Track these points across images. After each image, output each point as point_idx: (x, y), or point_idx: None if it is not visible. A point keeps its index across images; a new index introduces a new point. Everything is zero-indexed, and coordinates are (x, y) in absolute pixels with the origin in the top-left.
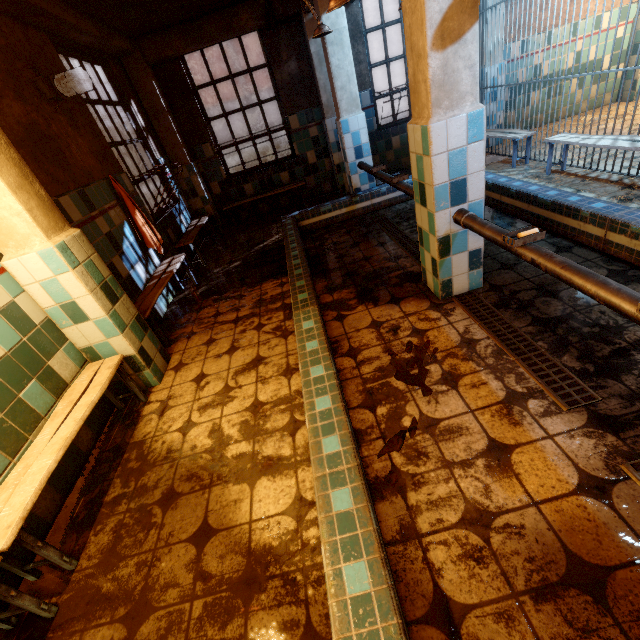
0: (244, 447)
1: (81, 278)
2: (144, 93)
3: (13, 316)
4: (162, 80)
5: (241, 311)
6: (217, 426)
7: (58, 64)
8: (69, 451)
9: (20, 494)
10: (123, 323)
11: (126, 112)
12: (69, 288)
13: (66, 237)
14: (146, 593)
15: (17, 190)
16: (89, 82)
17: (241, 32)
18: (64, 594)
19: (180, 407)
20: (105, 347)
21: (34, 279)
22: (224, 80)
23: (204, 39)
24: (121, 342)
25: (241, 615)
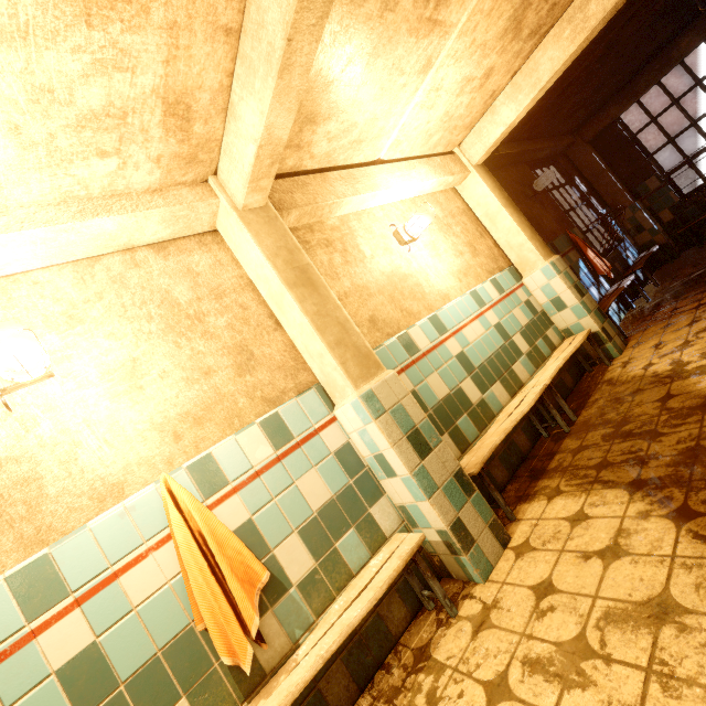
0: (704, 362)
1: (562, 280)
2: (584, 167)
3: (529, 306)
4: (599, 148)
5: (703, 300)
6: (676, 360)
7: (531, 177)
8: (560, 382)
9: (547, 373)
10: (589, 309)
11: (571, 187)
12: (555, 288)
13: (553, 259)
14: (625, 419)
15: (531, 239)
16: (546, 179)
17: (682, 57)
18: (572, 427)
19: (640, 360)
20: (577, 327)
21: (537, 287)
22: (666, 111)
23: (639, 91)
24: (588, 322)
25: (698, 415)
